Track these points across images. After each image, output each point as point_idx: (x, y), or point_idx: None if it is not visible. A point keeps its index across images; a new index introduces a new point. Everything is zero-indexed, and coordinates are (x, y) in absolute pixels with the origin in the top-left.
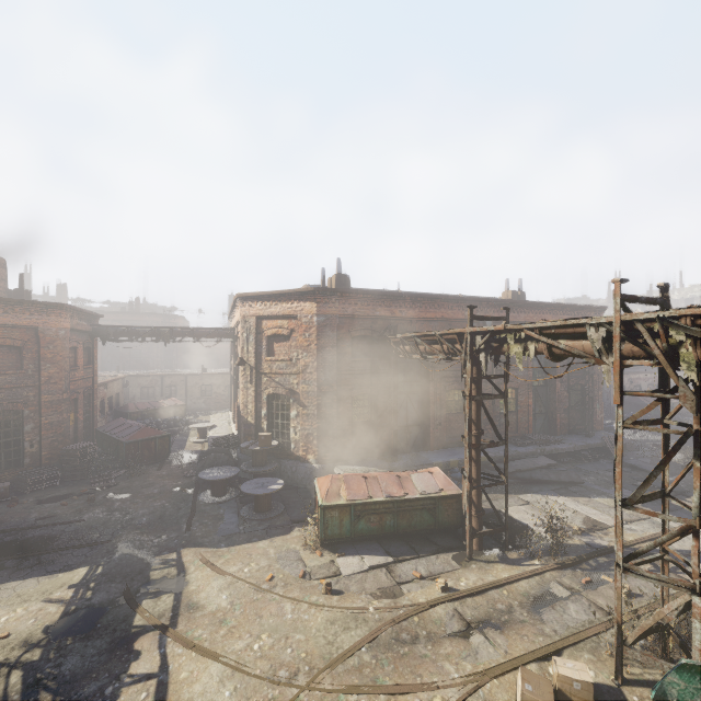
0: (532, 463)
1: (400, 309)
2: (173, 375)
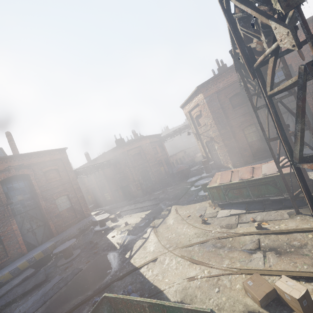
0: None
1: None
2: None
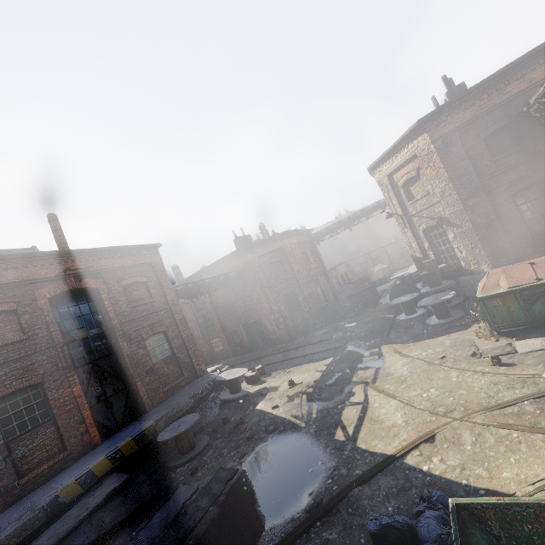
0: None
1: (541, 68)
2: (375, 250)
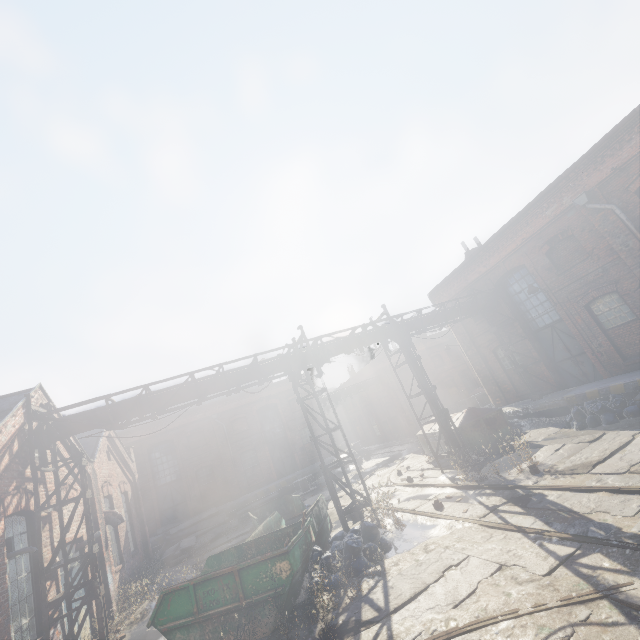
0: None
1: (482, 265)
2: None
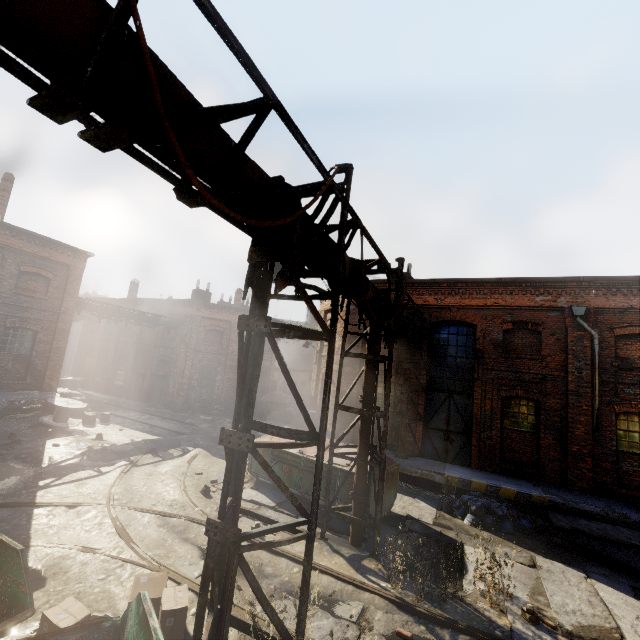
0: (628, 536)
1: (435, 296)
2: None
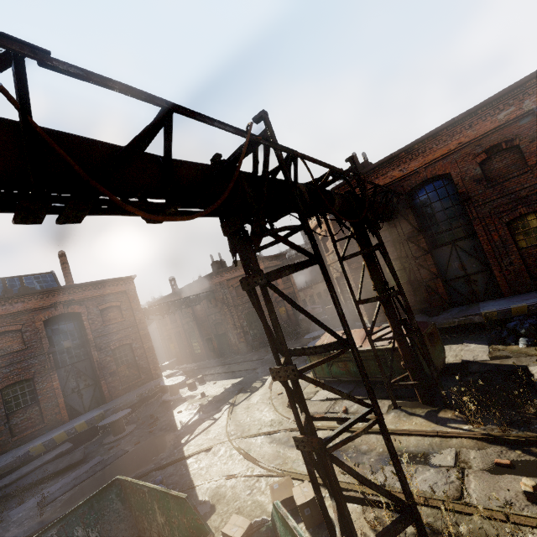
0: None
1: (398, 169)
2: None
